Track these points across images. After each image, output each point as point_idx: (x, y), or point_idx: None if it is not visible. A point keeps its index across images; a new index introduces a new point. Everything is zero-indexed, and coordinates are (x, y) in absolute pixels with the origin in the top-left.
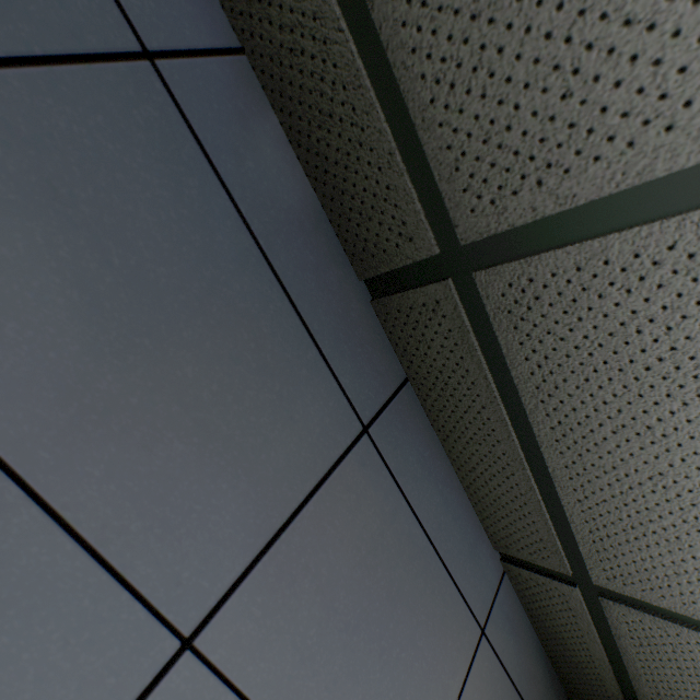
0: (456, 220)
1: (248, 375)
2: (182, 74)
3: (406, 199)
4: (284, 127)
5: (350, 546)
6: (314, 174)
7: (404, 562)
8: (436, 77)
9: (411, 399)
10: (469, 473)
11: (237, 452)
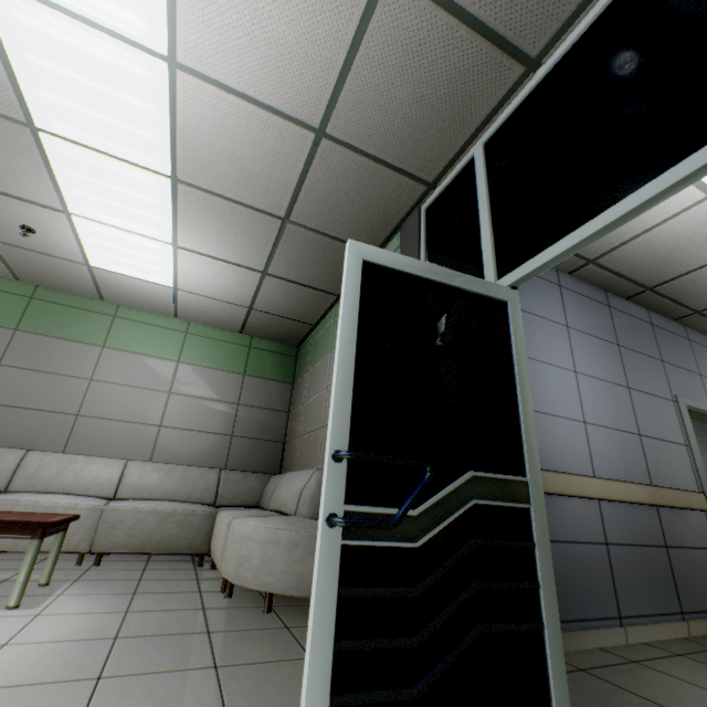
0: (696, 310)
1: (679, 346)
2: (651, 322)
3: (685, 311)
4: (655, 313)
5: (699, 356)
6: (661, 314)
7: (705, 353)
8: (692, 303)
9: (686, 328)
10: (702, 331)
11: (686, 355)
